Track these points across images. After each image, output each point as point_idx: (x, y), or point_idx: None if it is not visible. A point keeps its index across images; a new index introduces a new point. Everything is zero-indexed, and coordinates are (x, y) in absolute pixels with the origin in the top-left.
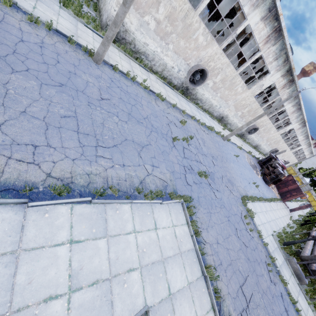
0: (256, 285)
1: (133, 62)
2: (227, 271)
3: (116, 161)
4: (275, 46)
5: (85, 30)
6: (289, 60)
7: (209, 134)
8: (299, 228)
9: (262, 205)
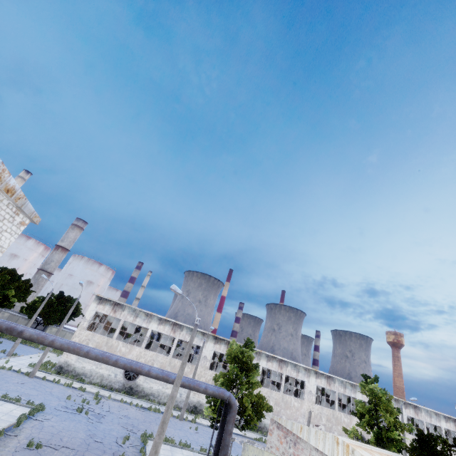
0: (77, 450)
1: (71, 380)
2: (44, 432)
3: (1, 392)
4: (184, 331)
5: (37, 371)
6: (206, 333)
7: (147, 412)
8: None
9: None
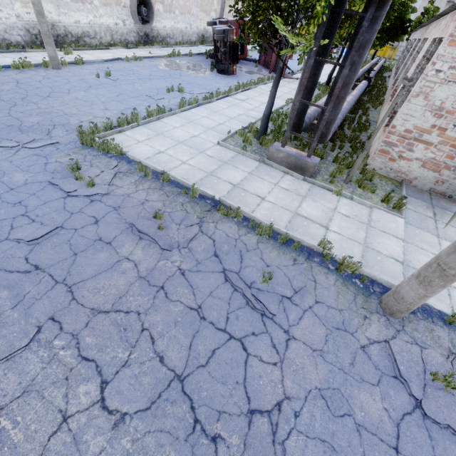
0: (50, 321)
1: None
2: None
3: None
4: None
5: None
6: None
7: None
8: (326, 91)
9: (197, 111)
